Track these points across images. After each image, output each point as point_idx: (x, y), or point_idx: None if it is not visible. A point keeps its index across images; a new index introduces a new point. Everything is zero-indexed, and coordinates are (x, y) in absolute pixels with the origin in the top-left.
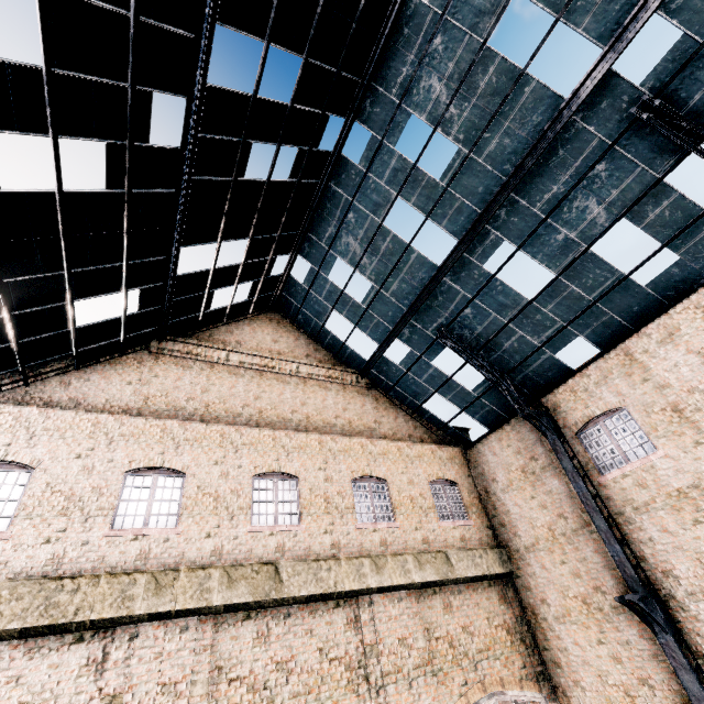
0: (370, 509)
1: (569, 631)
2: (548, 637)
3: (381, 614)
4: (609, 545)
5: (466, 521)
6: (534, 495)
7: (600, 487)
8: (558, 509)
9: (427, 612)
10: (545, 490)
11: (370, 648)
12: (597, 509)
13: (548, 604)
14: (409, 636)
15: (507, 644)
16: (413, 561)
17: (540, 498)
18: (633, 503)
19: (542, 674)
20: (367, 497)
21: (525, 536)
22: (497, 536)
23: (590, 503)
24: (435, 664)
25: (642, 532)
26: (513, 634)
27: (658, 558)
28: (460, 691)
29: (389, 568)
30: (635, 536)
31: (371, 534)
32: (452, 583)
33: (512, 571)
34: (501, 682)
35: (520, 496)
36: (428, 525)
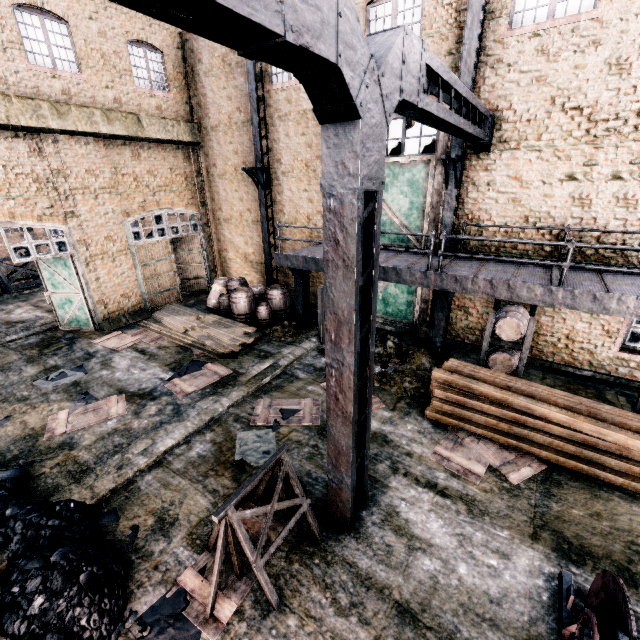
0: (46, 52)
1: (223, 184)
2: (212, 186)
3: (67, 151)
4: (255, 137)
5: (166, 94)
6: (226, 86)
7: (267, 94)
8: (238, 104)
9: (116, 156)
10: (234, 84)
11: (57, 172)
12: (257, 111)
13: (216, 167)
14: (97, 169)
15: (183, 185)
16: (101, 116)
17: (229, 91)
18: (280, 112)
19: (203, 204)
20: (41, 36)
21: (213, 118)
22: (195, 113)
23: (254, 104)
24: (120, 189)
25: (277, 134)
26: (189, 181)
27: (278, 151)
28: (139, 205)
29: (74, 116)
30: (273, 135)
31: (49, 79)
32: (142, 141)
33: (199, 142)
34: (172, 204)
35: (216, 84)
36: (122, 87)
